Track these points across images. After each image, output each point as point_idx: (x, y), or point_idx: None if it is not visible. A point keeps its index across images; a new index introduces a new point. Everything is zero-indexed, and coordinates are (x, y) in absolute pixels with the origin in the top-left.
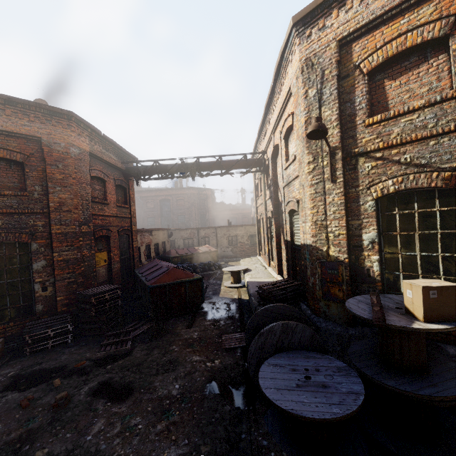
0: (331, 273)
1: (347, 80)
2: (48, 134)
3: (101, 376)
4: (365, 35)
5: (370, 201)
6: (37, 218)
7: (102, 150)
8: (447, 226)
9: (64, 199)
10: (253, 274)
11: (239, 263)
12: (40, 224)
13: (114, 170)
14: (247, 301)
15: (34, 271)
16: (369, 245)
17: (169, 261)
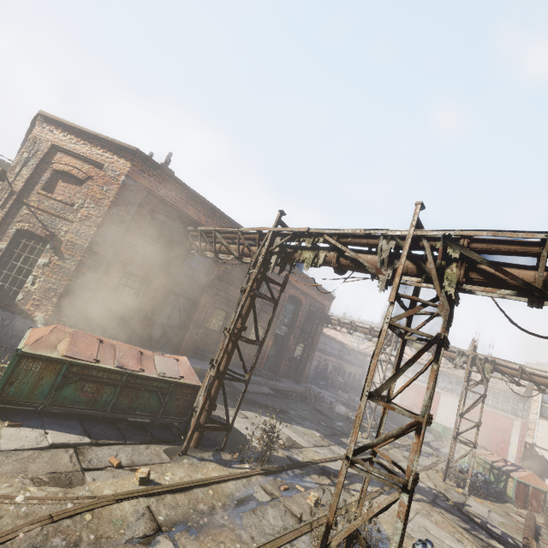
0: None
1: (46, 165)
2: None
3: None
4: (65, 153)
5: (14, 230)
6: None
7: None
8: (37, 255)
9: None
10: None
11: None
12: None
13: None
14: None
15: None
16: None
17: None
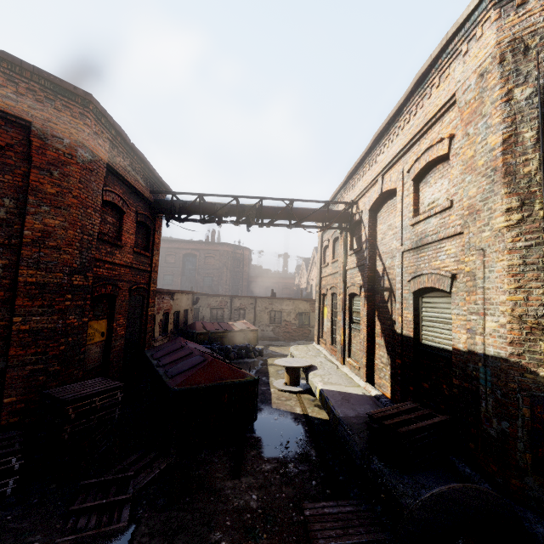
0: None
1: None
2: (44, 119)
3: None
4: None
5: None
6: None
7: (126, 166)
8: None
9: (52, 226)
10: (323, 376)
11: (284, 350)
12: (1, 263)
13: (138, 200)
14: (319, 421)
15: None
16: None
17: (193, 338)
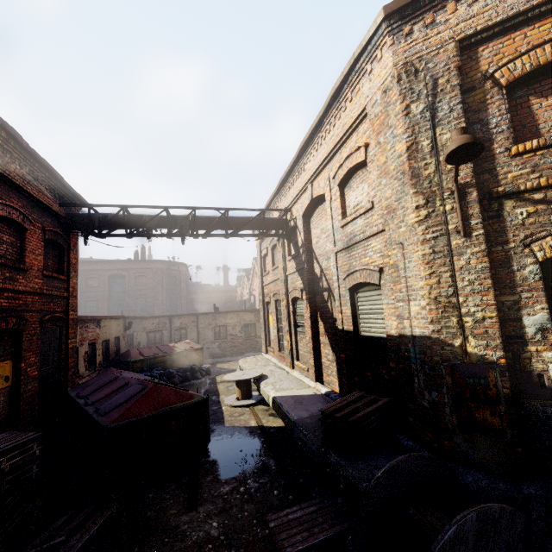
0: (474, 383)
1: (472, 95)
2: None
3: None
4: (497, 37)
5: (532, 265)
6: None
7: (25, 175)
8: None
9: None
10: (274, 383)
11: (233, 365)
12: None
13: (44, 214)
14: (275, 429)
15: None
16: (537, 334)
17: (128, 367)
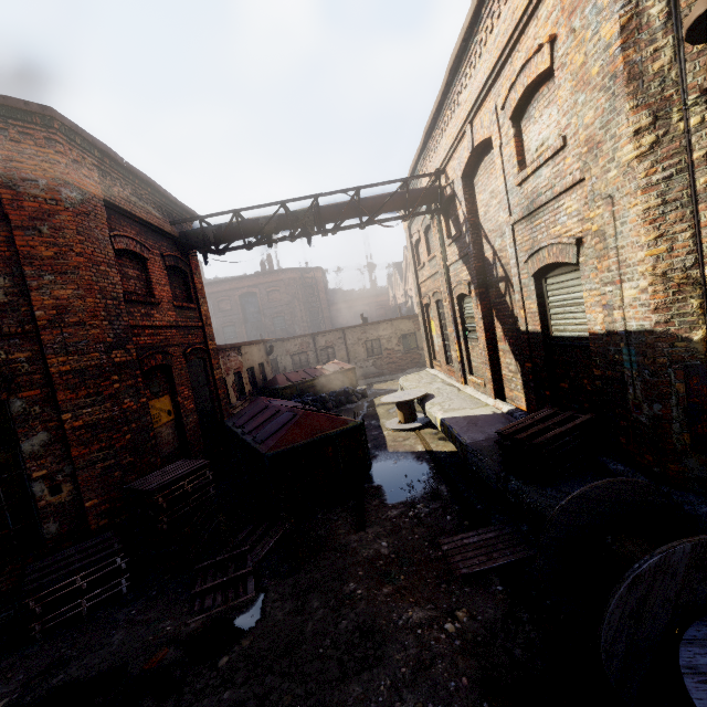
0: None
1: None
2: (4, 160)
3: (212, 699)
4: None
5: None
6: (13, 345)
7: (129, 197)
8: None
9: (65, 299)
10: (442, 403)
11: (393, 385)
12: (23, 357)
13: (159, 238)
14: (447, 454)
15: (26, 456)
16: None
17: (278, 395)
